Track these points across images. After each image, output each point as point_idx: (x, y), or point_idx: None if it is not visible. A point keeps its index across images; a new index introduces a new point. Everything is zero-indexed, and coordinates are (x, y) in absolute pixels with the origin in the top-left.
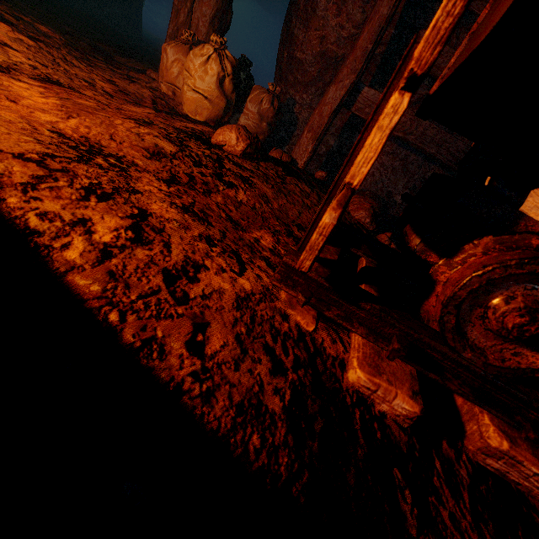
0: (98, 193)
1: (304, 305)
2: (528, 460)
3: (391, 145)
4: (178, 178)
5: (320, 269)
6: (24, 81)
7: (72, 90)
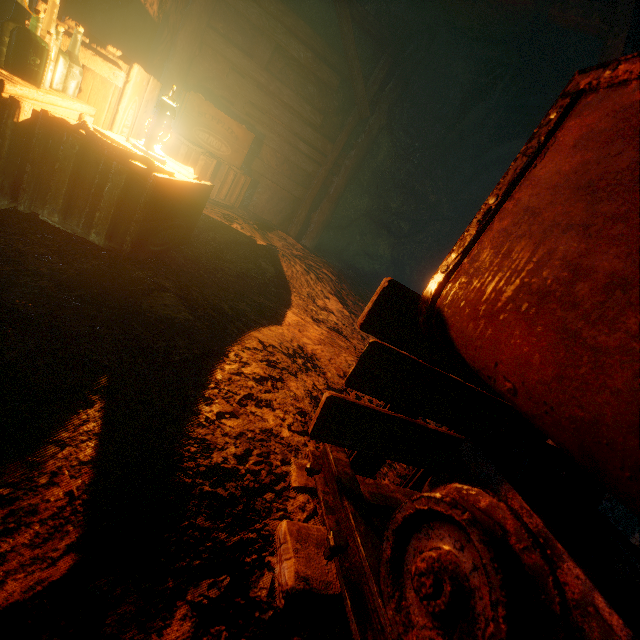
0: (273, 364)
1: (307, 470)
2: None
3: None
4: (346, 393)
5: (343, 462)
6: (321, 327)
7: (344, 337)
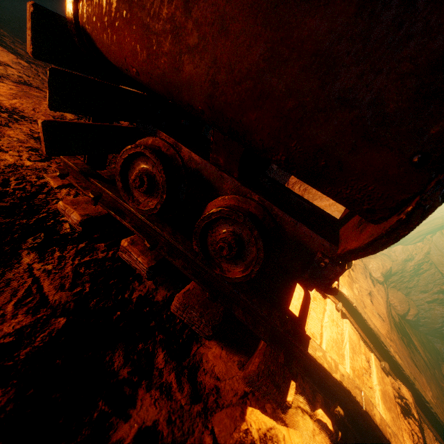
0: None
1: (59, 177)
2: (134, 251)
3: None
4: None
5: (80, 164)
6: (5, 83)
7: (36, 88)
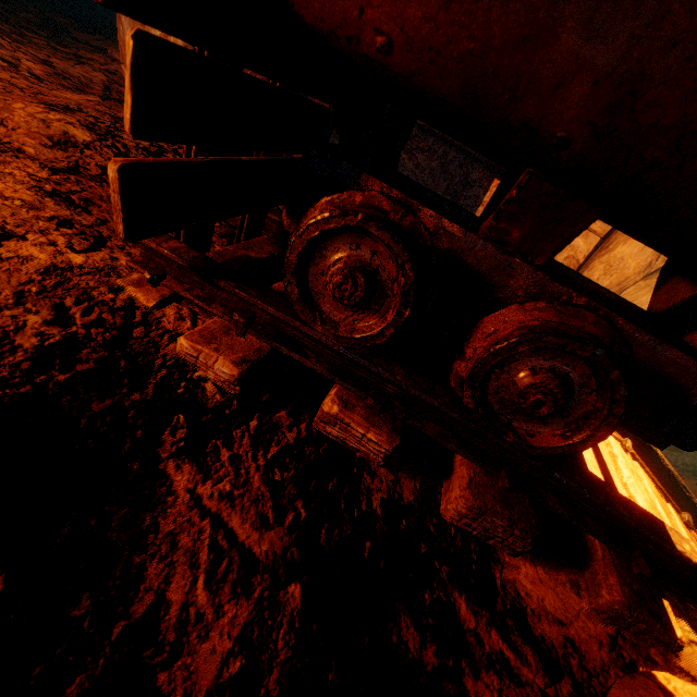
0: None
1: (151, 283)
2: (355, 422)
3: (426, 139)
4: (84, 169)
5: (182, 250)
6: None
7: None
